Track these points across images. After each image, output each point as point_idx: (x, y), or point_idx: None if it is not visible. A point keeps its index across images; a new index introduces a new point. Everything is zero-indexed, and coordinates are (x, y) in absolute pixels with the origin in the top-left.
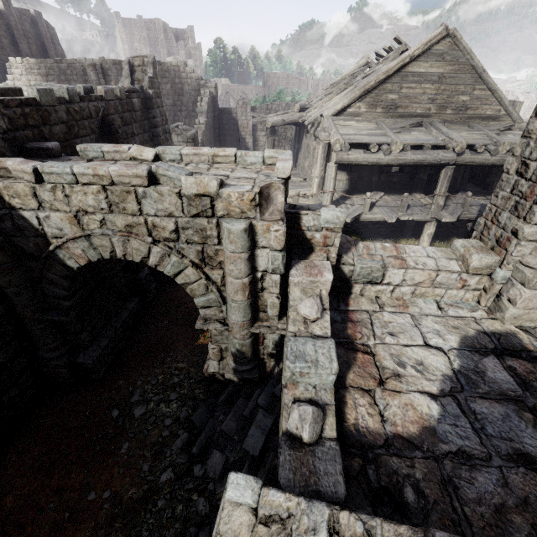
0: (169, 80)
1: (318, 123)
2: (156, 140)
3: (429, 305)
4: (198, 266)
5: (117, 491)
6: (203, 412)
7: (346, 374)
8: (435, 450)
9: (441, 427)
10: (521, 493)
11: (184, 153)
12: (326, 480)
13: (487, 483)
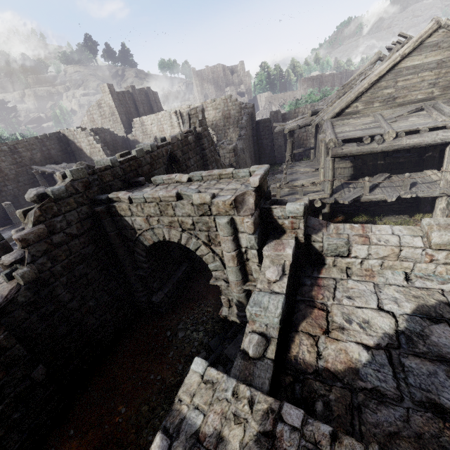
0: (220, 110)
1: (322, 125)
2: (205, 158)
3: (396, 276)
4: (207, 244)
5: (164, 377)
6: (217, 341)
7: (300, 322)
8: (352, 384)
9: (365, 370)
10: (418, 430)
11: (203, 176)
12: (258, 380)
13: (388, 415)
